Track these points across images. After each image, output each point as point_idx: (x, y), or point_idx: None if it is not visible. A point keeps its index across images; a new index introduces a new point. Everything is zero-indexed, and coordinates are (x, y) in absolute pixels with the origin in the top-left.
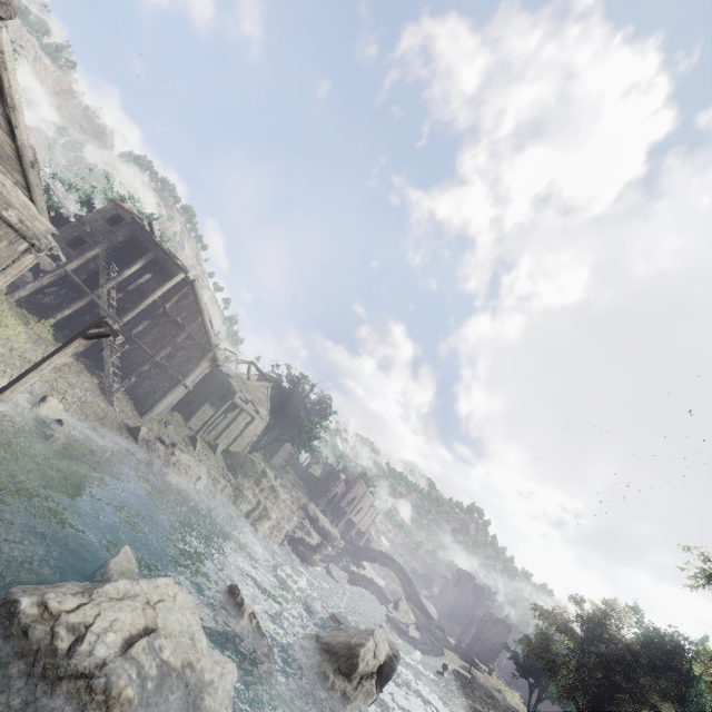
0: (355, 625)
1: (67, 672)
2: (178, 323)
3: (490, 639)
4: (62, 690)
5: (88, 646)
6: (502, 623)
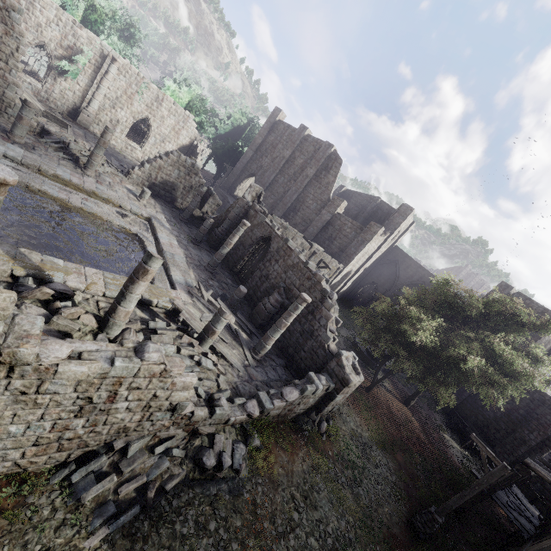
0: None
1: None
2: None
3: None
4: None
5: None
6: None
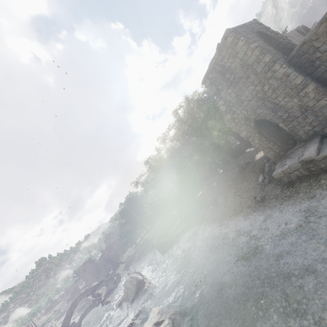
0: (119, 298)
1: (173, 326)
2: None
3: (113, 255)
4: (176, 326)
5: (167, 326)
6: (110, 249)
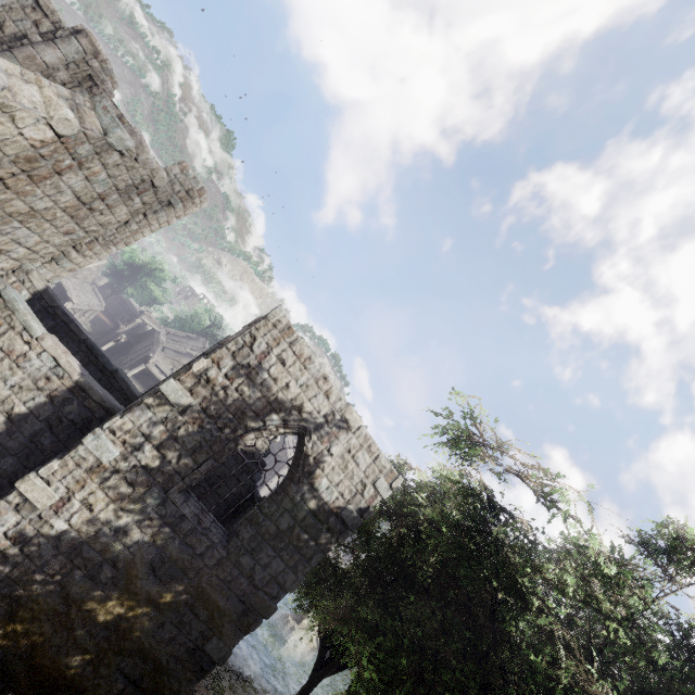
0: None
1: None
2: (273, 448)
3: None
4: None
5: None
6: None
